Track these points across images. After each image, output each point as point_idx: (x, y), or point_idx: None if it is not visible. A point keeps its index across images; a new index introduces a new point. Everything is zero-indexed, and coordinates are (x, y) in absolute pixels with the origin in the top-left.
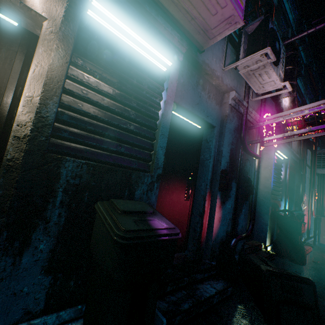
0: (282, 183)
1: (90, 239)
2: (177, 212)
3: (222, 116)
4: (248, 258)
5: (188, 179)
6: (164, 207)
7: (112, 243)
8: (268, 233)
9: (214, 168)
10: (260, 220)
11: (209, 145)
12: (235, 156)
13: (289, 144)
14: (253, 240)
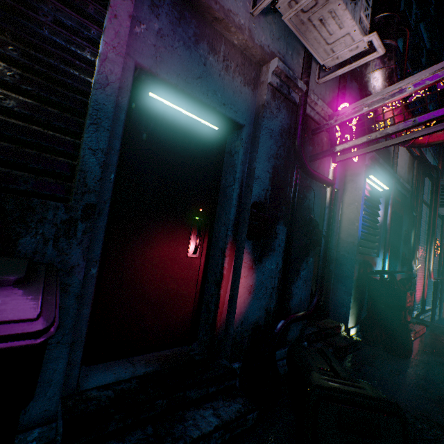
0: (380, 228)
1: None
2: (173, 277)
3: (257, 106)
4: (299, 356)
5: (193, 220)
6: (141, 270)
7: None
8: (353, 308)
9: (241, 200)
10: (340, 288)
11: (234, 161)
12: (285, 179)
13: (393, 167)
14: (327, 320)
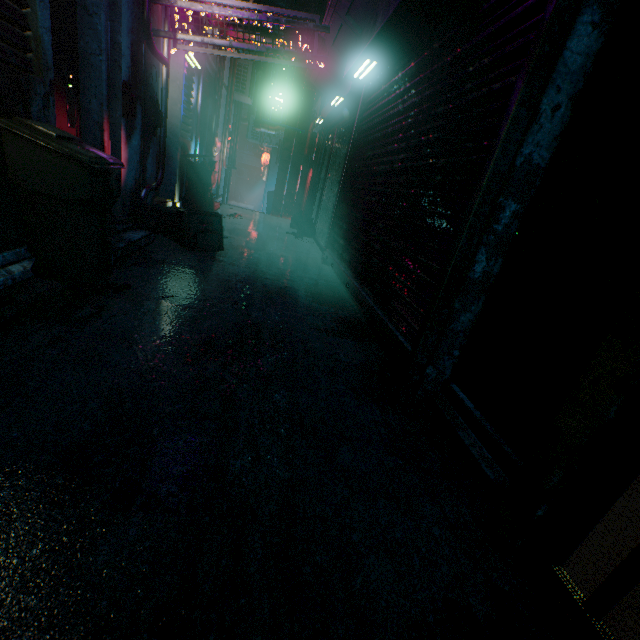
0: (194, 112)
1: (2, 175)
2: None
3: None
4: (165, 208)
5: (68, 89)
6: None
7: (76, 169)
8: (178, 187)
9: (109, 75)
10: (167, 169)
11: (96, 25)
12: (139, 57)
13: None
14: (159, 198)
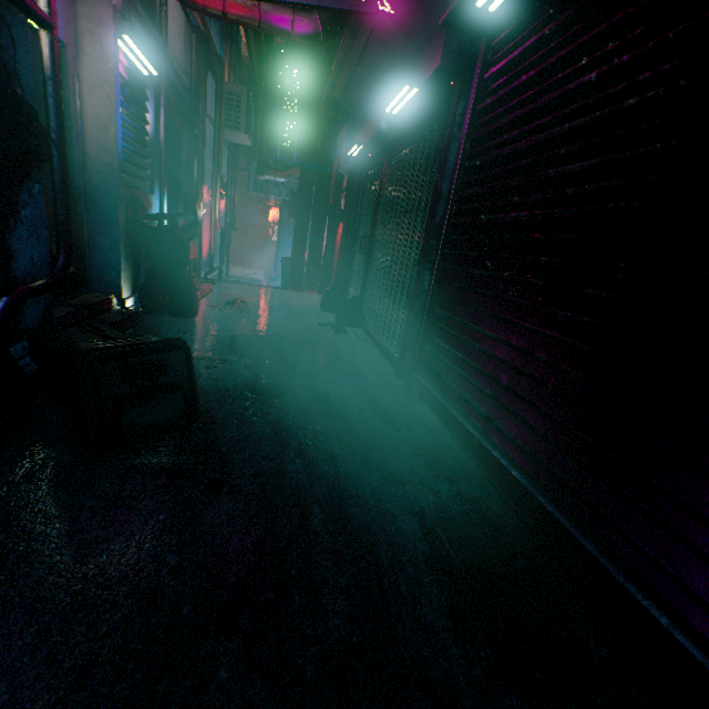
0: (152, 147)
1: None
2: None
3: None
4: (54, 338)
5: None
6: None
7: None
8: (127, 272)
9: None
10: (102, 243)
11: None
12: None
13: (163, 34)
14: (90, 295)
